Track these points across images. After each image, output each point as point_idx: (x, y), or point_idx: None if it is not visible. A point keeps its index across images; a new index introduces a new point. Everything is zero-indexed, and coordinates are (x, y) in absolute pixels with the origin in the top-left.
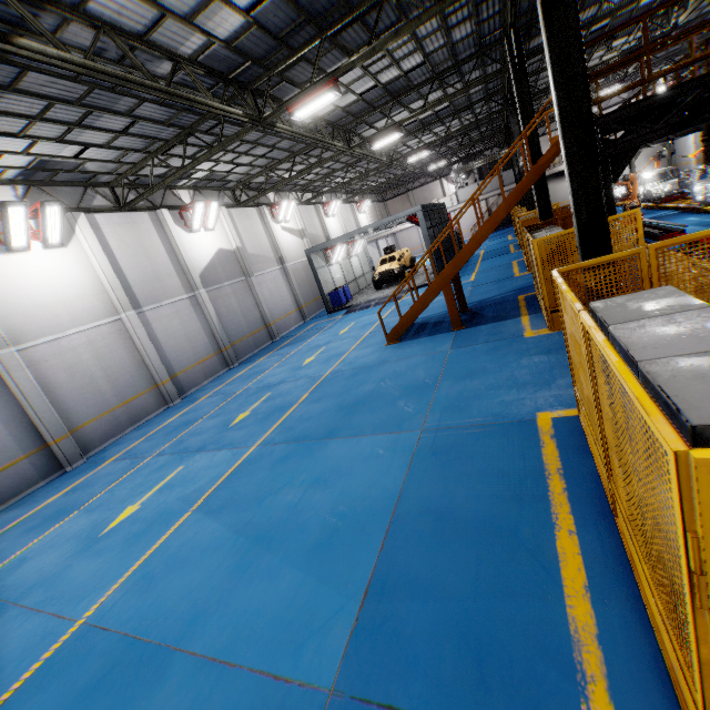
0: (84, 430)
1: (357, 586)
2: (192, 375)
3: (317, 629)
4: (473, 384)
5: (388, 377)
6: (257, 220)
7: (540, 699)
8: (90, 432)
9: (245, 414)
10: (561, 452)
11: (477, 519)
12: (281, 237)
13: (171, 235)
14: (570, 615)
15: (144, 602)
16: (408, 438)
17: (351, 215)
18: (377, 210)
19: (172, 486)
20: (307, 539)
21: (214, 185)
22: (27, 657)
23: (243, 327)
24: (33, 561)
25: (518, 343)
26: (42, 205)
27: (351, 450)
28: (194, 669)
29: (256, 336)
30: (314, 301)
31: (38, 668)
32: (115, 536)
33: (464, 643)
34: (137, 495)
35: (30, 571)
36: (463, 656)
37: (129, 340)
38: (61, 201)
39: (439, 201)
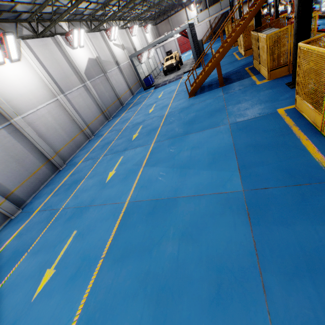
0: (61, 153)
1: (234, 168)
2: (94, 125)
3: (227, 181)
4: (242, 105)
5: (199, 109)
6: (101, 39)
7: (312, 175)
8: (63, 153)
9: (136, 135)
10: (293, 119)
11: (269, 143)
12: (114, 50)
13: (66, 51)
14: (314, 157)
15: (150, 192)
16: (225, 127)
17: (142, 34)
18: (153, 30)
19: (124, 163)
20: (204, 163)
21: (77, 18)
22: (114, 214)
23: (109, 100)
24: (82, 195)
25: (255, 87)
26: (4, 35)
27: (201, 136)
28: (188, 199)
29: (115, 104)
30: (135, 84)
31: (123, 214)
32: (114, 181)
33: (282, 171)
34: (109, 169)
35: (85, 198)
36: (283, 173)
37: (64, 109)
38: (13, 32)
39: (188, 22)
